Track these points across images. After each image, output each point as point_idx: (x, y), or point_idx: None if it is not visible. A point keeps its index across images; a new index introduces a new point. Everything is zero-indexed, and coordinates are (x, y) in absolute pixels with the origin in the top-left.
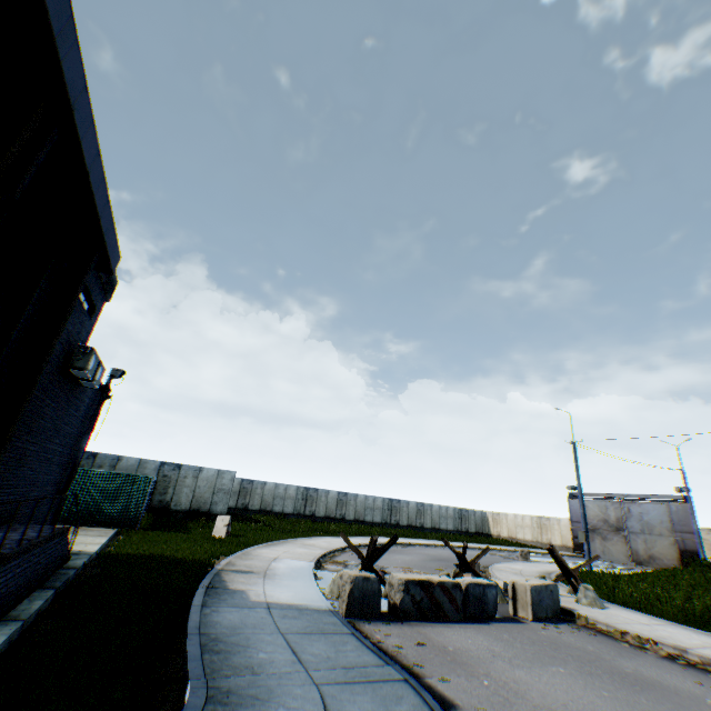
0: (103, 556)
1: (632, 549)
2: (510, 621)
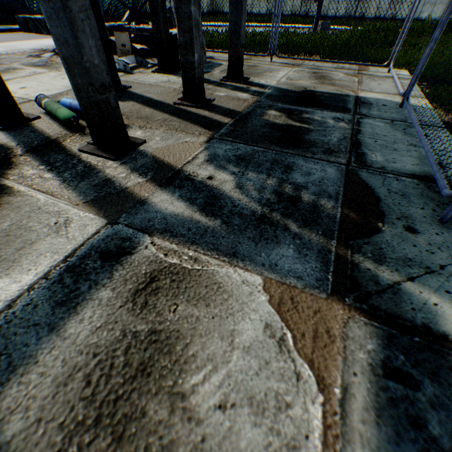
0: None
1: None
2: None
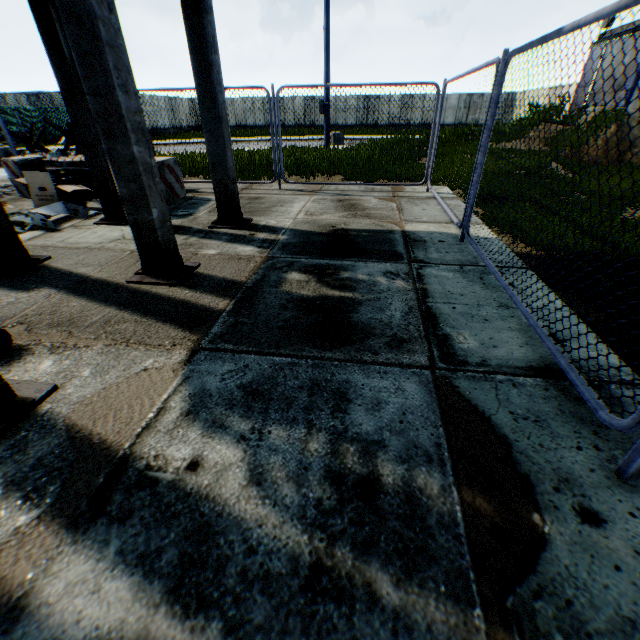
0: None
1: None
2: None
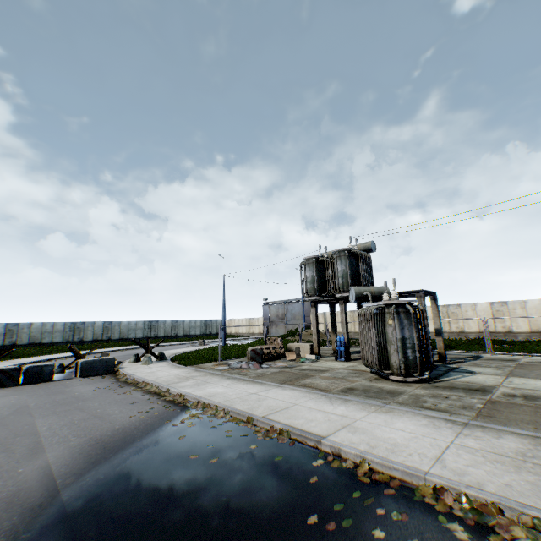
0: None
1: (287, 329)
2: (60, 381)
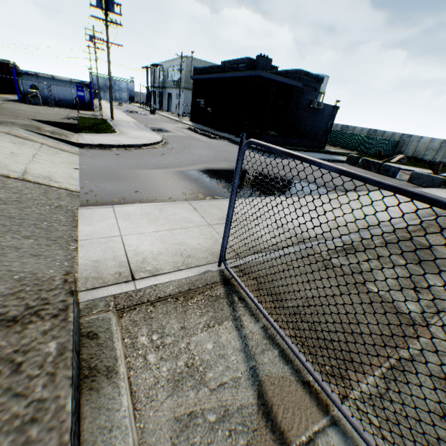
0: (331, 152)
1: None
2: (394, 179)
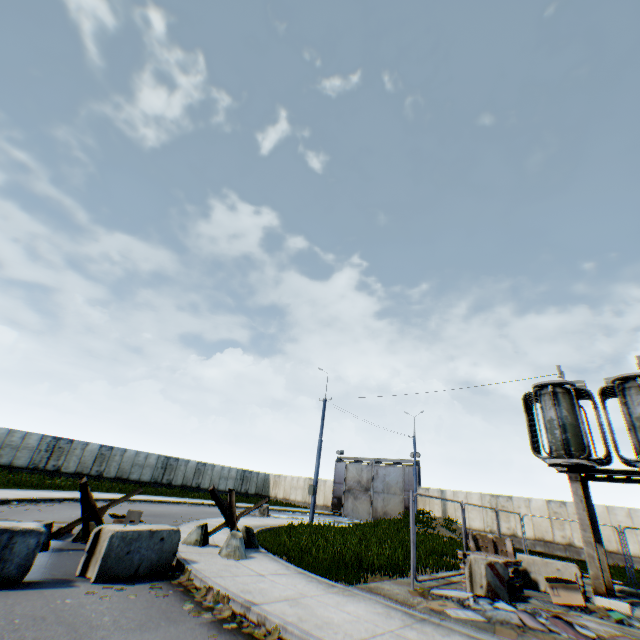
0: None
1: (374, 506)
2: (42, 586)
